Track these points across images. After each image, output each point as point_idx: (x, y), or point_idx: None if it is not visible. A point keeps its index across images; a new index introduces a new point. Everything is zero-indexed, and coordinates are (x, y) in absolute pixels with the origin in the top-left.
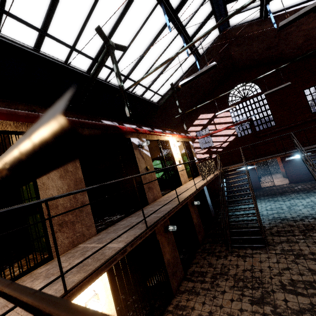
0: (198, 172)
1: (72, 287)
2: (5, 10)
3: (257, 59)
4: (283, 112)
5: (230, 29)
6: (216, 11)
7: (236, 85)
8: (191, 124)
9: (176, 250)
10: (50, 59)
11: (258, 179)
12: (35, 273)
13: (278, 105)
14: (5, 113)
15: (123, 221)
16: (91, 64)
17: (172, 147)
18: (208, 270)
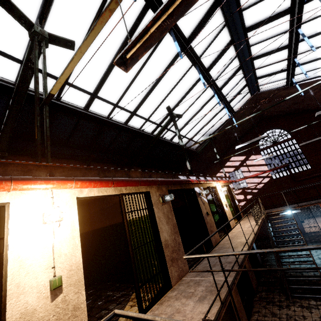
0: (240, 214)
1: (222, 301)
2: (119, 105)
3: (284, 110)
4: (318, 156)
5: (260, 93)
6: (249, 83)
7: (265, 131)
8: (223, 165)
9: (238, 294)
10: (134, 129)
11: (301, 223)
12: (170, 295)
13: (311, 150)
14: (148, 182)
15: (204, 261)
16: (155, 128)
17: (219, 192)
18: (273, 319)
